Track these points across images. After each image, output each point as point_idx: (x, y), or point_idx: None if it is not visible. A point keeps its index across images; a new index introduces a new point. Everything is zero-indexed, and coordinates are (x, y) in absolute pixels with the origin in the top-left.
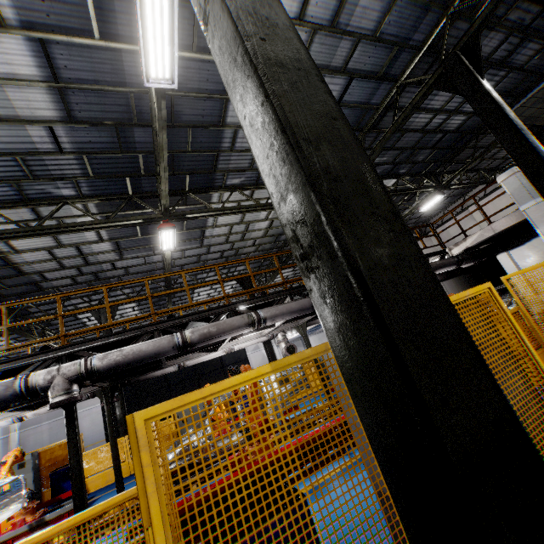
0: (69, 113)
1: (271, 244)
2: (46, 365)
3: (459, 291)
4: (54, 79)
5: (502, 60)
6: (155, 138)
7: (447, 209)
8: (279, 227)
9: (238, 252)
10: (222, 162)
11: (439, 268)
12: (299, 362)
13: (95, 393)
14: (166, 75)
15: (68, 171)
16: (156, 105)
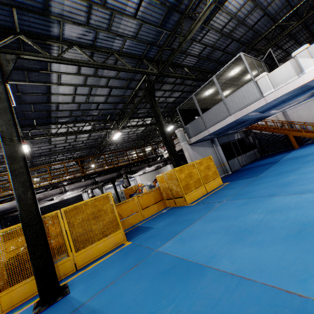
0: None
1: (93, 142)
2: None
3: None
4: None
5: (181, 83)
6: None
7: None
8: (95, 136)
9: (74, 146)
10: (53, 114)
11: (155, 164)
12: None
13: None
14: None
15: None
16: None
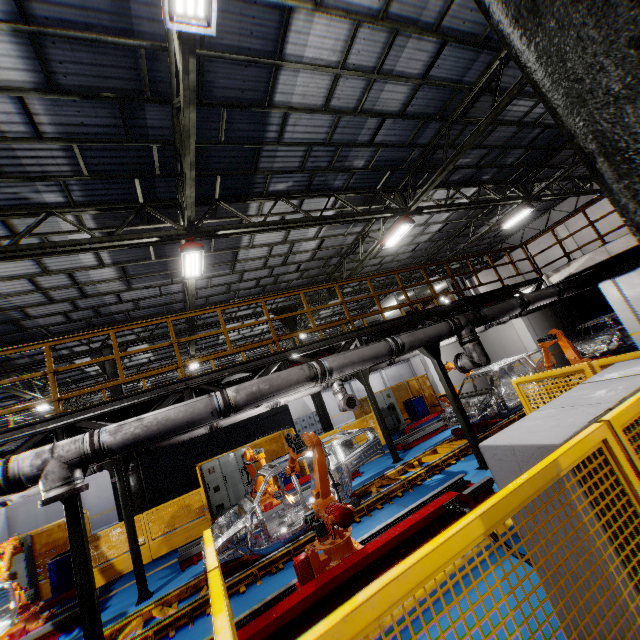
0: (48, 77)
1: (319, 269)
2: (34, 443)
3: (545, 327)
4: (23, 19)
5: None
6: (175, 120)
7: (528, 227)
8: (330, 248)
9: (277, 280)
10: (264, 160)
11: (539, 300)
12: (521, 504)
13: (103, 465)
14: (199, 11)
15: (52, 167)
16: (182, 65)
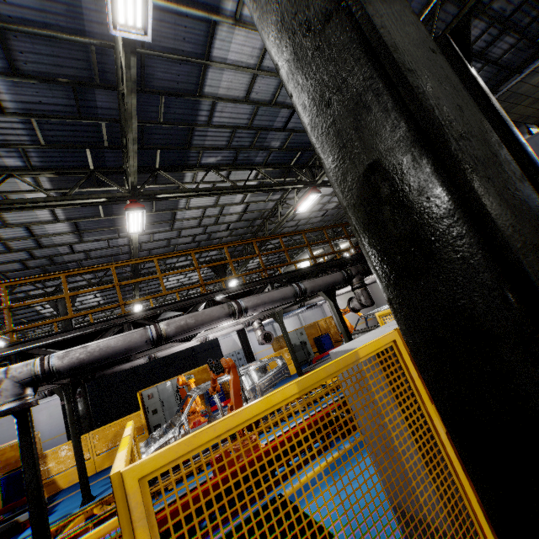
0: (11, 63)
1: (245, 229)
2: None
3: None
4: None
5: (481, 52)
6: (121, 103)
7: None
8: (254, 211)
9: (211, 237)
10: (197, 138)
11: None
12: (328, 377)
13: (54, 390)
14: (137, 22)
15: (13, 136)
16: (124, 62)
